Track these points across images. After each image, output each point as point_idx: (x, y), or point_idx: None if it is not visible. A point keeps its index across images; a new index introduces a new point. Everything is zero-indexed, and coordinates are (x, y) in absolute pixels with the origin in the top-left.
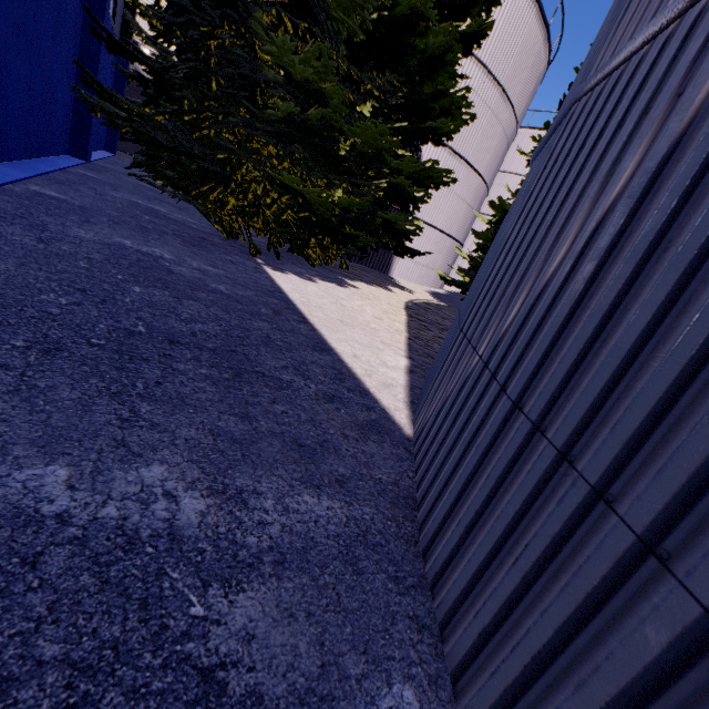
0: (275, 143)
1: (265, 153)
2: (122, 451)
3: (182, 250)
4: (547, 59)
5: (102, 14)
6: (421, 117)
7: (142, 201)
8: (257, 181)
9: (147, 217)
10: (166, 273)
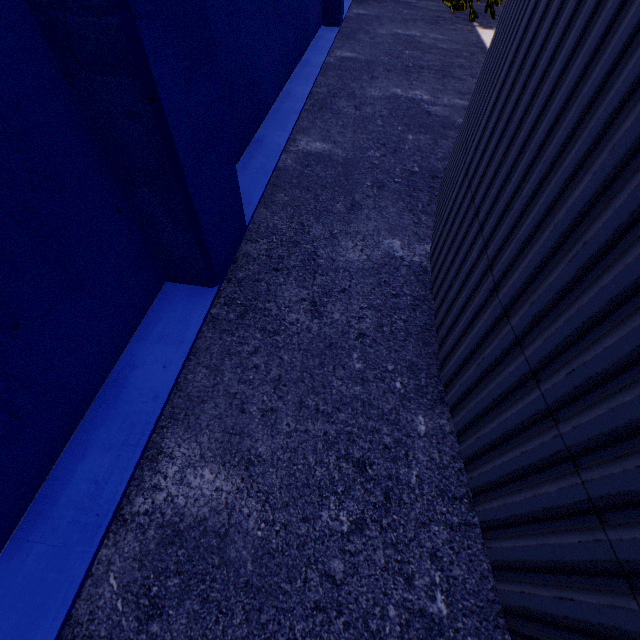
0: None
1: None
2: (410, 89)
3: (425, 30)
4: None
5: None
6: None
7: None
8: None
9: (405, 12)
10: (417, 44)
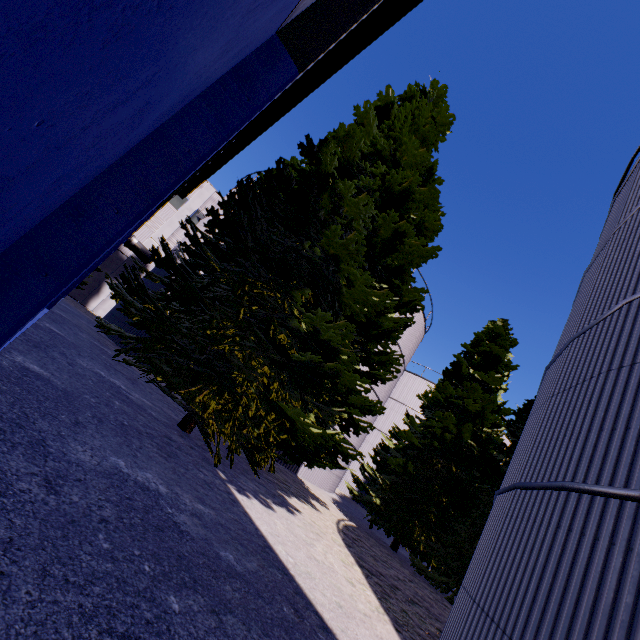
0: (269, 363)
1: (259, 370)
2: None
3: (166, 469)
4: (422, 336)
5: (138, 226)
6: (361, 360)
7: (103, 371)
8: (252, 397)
9: (118, 402)
10: (178, 534)
